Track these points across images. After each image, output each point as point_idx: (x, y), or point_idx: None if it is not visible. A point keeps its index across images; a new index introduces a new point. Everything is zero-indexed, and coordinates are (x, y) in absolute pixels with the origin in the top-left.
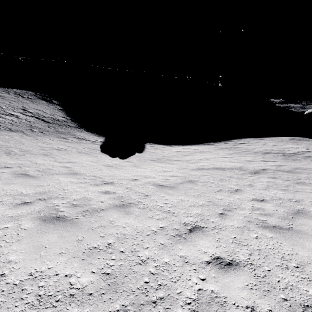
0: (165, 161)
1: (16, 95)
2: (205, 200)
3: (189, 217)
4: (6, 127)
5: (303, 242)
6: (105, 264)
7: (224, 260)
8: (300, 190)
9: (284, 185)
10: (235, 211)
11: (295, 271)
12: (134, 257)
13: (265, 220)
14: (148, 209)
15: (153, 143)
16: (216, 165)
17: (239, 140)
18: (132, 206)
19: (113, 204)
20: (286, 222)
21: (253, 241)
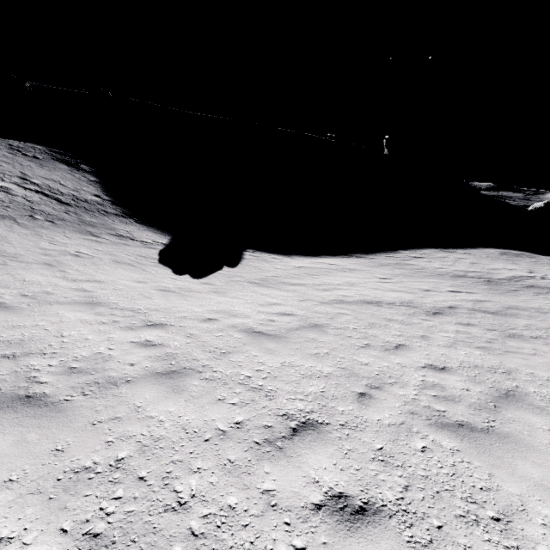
0: (275, 284)
1: (12, 152)
2: (335, 365)
3: (298, 400)
4: None
5: (513, 461)
6: (97, 510)
7: (351, 502)
8: (513, 350)
9: (486, 340)
10: (389, 389)
11: (492, 531)
12: (164, 493)
13: (445, 411)
14: (221, 382)
15: (259, 250)
16: (367, 295)
17: (413, 251)
18: (189, 375)
19: (152, 369)
20: (483, 416)
21: (416, 457)
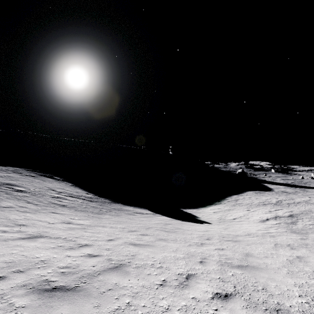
0: (229, 220)
1: (19, 174)
2: None
3: None
4: (89, 211)
5: None
6: None
7: None
8: None
9: None
10: None
11: None
12: None
13: None
14: None
15: (185, 208)
16: (263, 217)
17: (230, 197)
18: None
19: (310, 241)
20: None
21: None
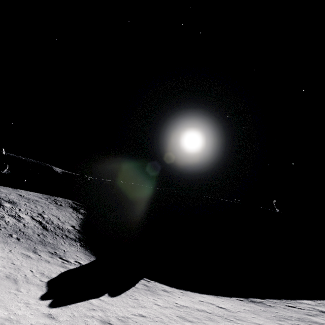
0: None
1: (51, 202)
2: None
3: None
4: None
5: None
6: None
7: None
8: None
9: None
10: None
11: None
12: None
13: None
14: None
15: (156, 280)
16: None
17: (320, 302)
18: None
19: None
20: None
21: None
